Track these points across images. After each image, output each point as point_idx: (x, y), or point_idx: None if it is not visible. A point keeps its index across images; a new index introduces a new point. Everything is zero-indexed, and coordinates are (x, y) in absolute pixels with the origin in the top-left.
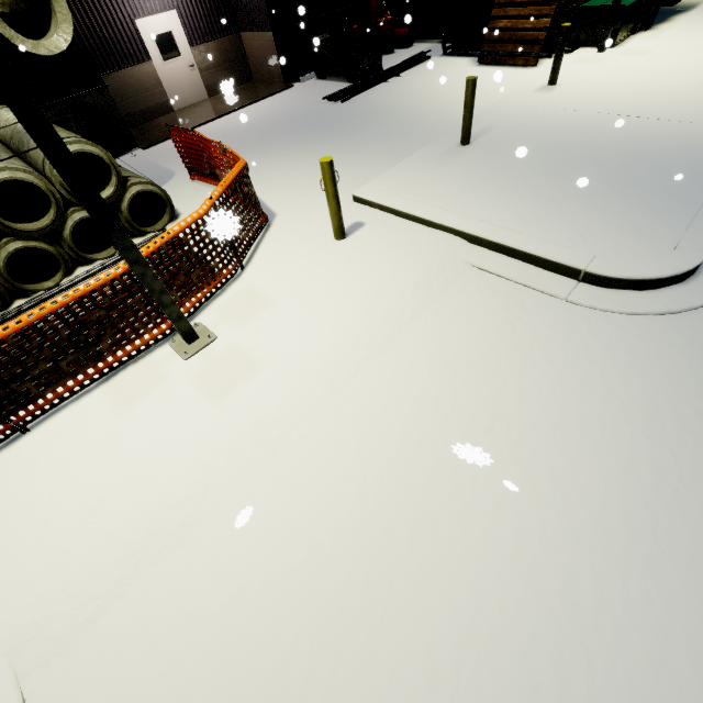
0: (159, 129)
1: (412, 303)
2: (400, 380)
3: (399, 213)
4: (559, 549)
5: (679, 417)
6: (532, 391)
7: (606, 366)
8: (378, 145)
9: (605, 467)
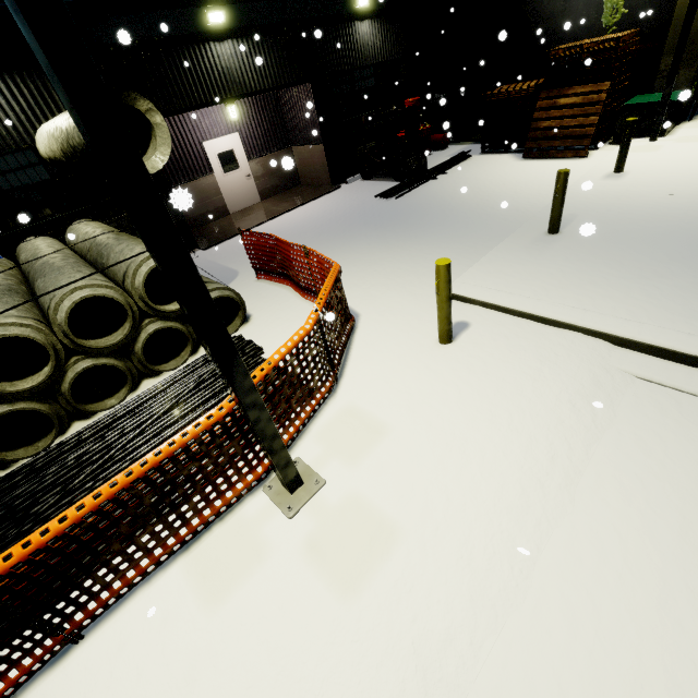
0: (217, 230)
1: (577, 431)
2: (616, 563)
3: (509, 311)
4: None
5: None
6: None
7: None
8: (449, 237)
9: None
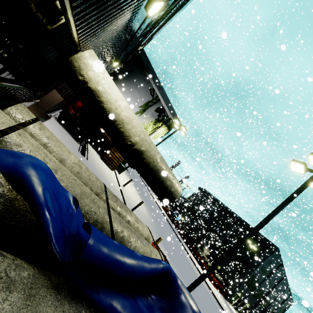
0: None
1: None
2: None
3: None
4: None
5: None
6: None
7: None
8: None
9: None
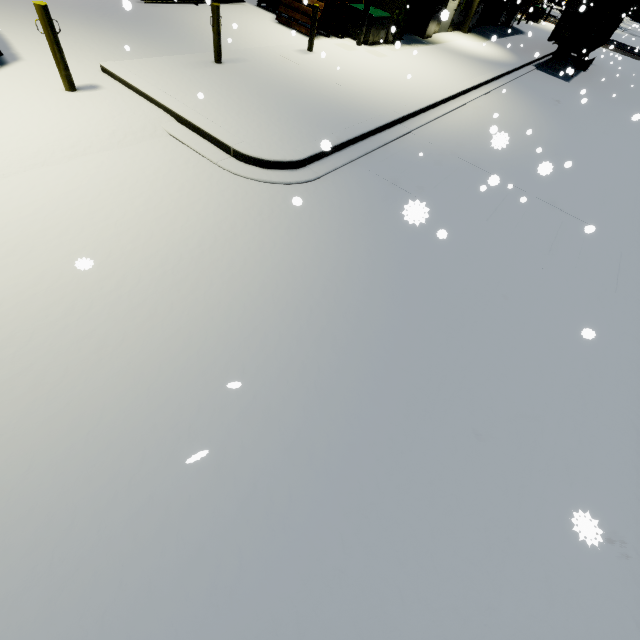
0: None
1: (103, 142)
2: (61, 180)
3: (132, 87)
4: (110, 267)
5: (234, 225)
6: (155, 201)
7: (213, 198)
8: (153, 43)
9: (172, 239)
